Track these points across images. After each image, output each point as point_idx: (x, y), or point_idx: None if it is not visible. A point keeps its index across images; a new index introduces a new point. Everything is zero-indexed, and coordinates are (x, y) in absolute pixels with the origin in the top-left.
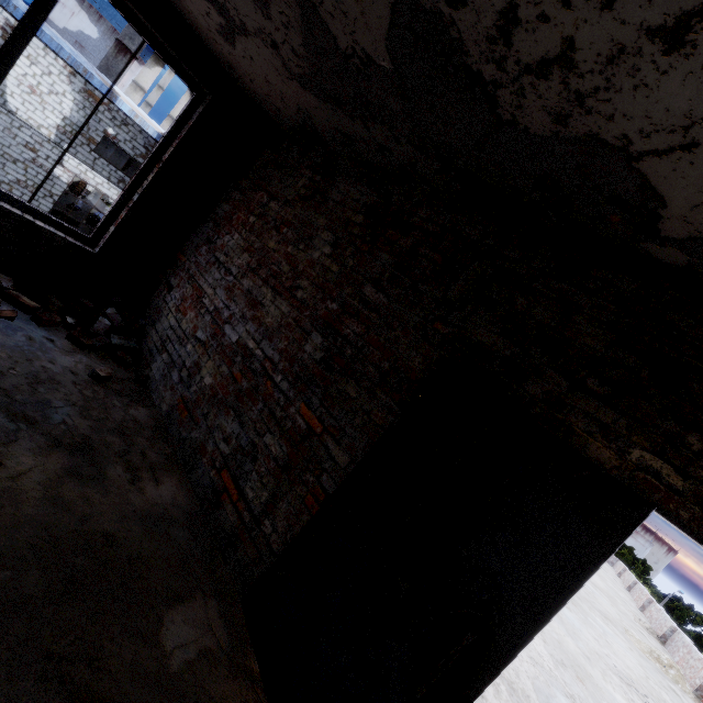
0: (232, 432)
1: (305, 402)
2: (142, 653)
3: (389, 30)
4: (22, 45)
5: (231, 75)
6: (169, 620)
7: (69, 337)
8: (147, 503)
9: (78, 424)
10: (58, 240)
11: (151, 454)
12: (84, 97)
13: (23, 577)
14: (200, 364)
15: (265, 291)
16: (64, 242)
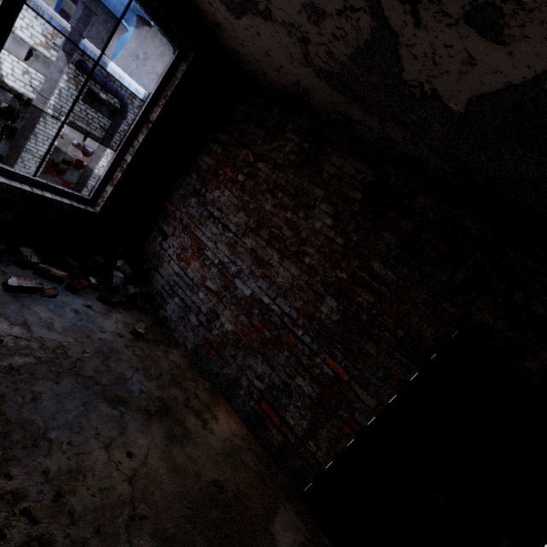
0: (263, 372)
1: (330, 355)
2: None
3: (486, 94)
4: (13, 16)
5: (213, 30)
6: (276, 532)
7: (100, 298)
8: (221, 441)
9: (150, 388)
10: (66, 207)
11: (200, 394)
12: None
13: (195, 546)
14: (217, 311)
15: (270, 252)
16: (70, 208)
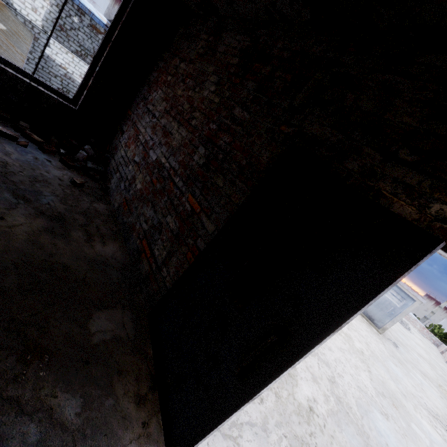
0: (149, 216)
1: (191, 193)
2: (74, 330)
3: None
4: None
5: None
6: (96, 316)
7: (61, 160)
8: (95, 254)
9: (58, 206)
10: (53, 100)
11: (103, 229)
12: (90, 30)
13: (5, 277)
14: (135, 176)
15: (173, 124)
16: (56, 101)
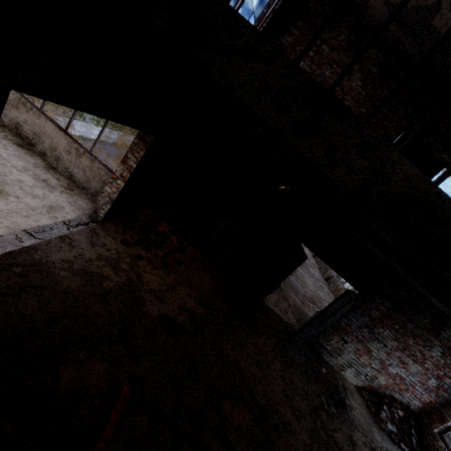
0: None
1: None
2: None
3: None
4: None
5: None
6: None
7: None
8: None
9: None
10: None
11: None
12: None
13: None
14: None
15: None
16: None
